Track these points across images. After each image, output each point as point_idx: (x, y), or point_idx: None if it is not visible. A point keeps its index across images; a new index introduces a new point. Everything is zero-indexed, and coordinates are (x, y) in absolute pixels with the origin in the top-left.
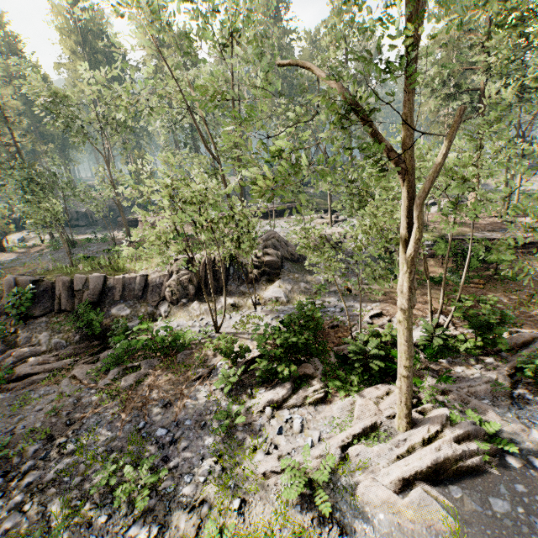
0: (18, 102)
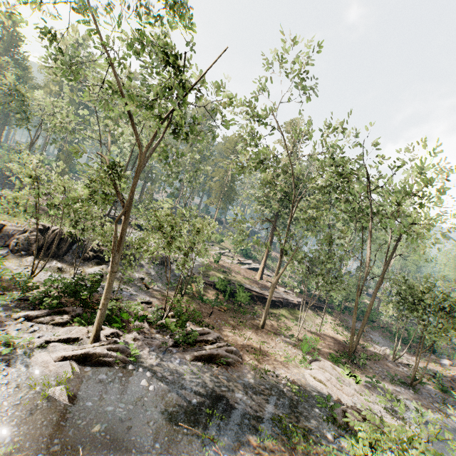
0: None
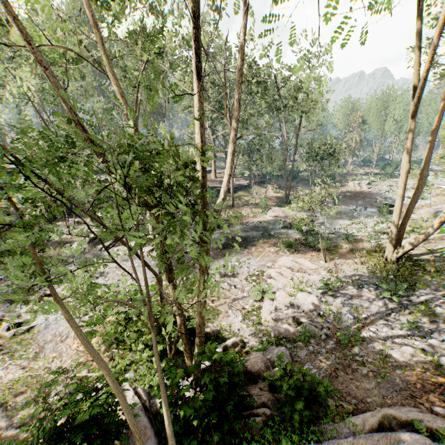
0: None
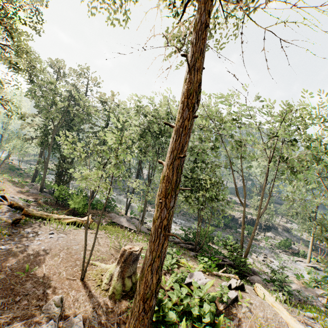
0: None
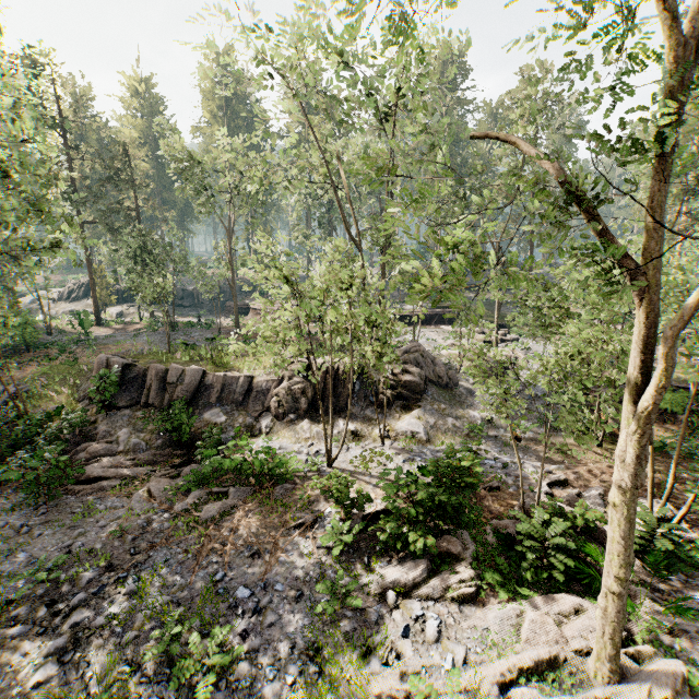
0: (148, 165)
